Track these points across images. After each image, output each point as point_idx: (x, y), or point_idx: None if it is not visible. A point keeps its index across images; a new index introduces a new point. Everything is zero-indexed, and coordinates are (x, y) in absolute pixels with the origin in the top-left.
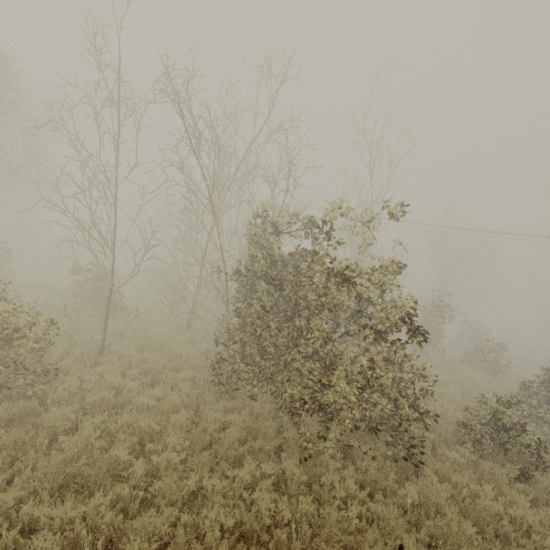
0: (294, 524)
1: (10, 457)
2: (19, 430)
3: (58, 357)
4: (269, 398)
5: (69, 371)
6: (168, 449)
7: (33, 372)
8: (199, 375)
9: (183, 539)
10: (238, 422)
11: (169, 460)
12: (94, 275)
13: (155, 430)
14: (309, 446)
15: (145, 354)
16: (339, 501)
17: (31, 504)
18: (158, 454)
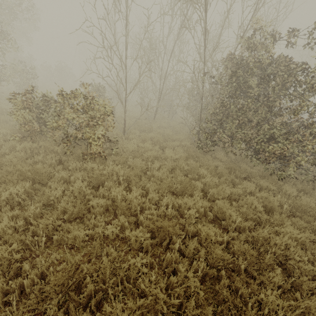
0: (286, 206)
1: (135, 180)
2: (128, 169)
3: (110, 135)
4: (224, 154)
5: (118, 142)
6: (211, 176)
7: (108, 142)
8: (183, 144)
9: (245, 211)
10: (220, 165)
11: (211, 181)
12: (95, 87)
13: (188, 168)
14: (282, 173)
15: (145, 134)
16: (291, 197)
17: (167, 199)
18: (193, 179)
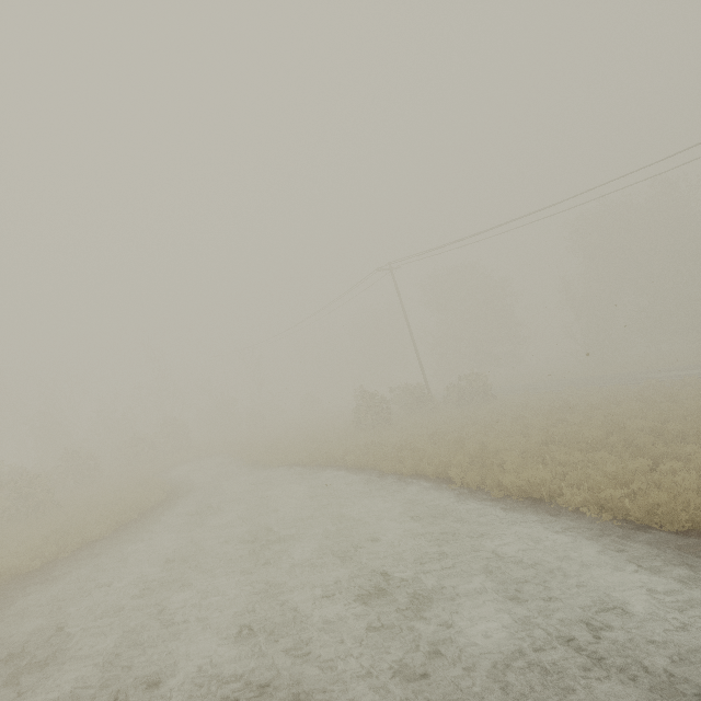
0: None
1: None
2: None
3: None
4: None
5: None
6: None
7: None
8: None
9: None
10: None
11: None
12: None
13: None
14: None
15: None
16: None
17: None
18: None
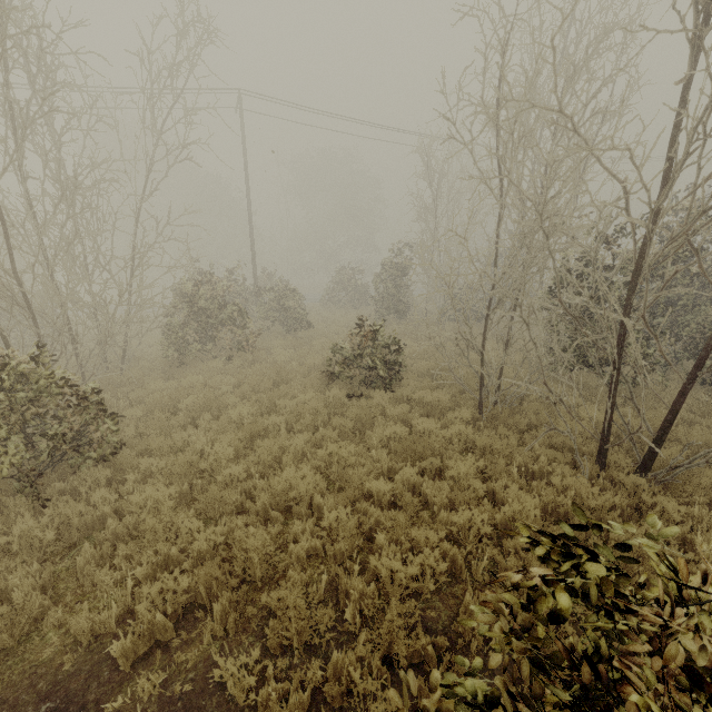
0: None
1: None
2: None
3: None
4: None
5: None
6: None
7: None
8: None
9: None
10: None
11: None
12: None
13: None
14: None
15: None
16: None
17: None
18: None
